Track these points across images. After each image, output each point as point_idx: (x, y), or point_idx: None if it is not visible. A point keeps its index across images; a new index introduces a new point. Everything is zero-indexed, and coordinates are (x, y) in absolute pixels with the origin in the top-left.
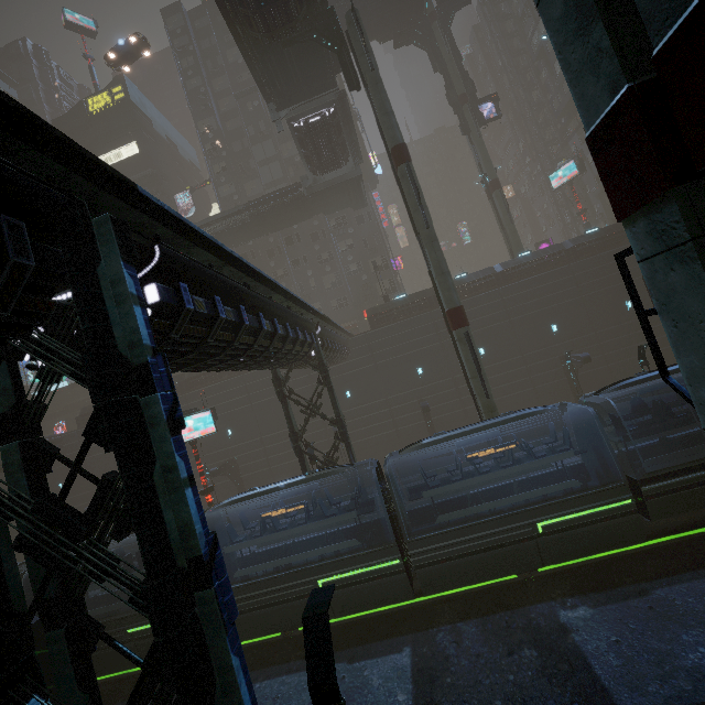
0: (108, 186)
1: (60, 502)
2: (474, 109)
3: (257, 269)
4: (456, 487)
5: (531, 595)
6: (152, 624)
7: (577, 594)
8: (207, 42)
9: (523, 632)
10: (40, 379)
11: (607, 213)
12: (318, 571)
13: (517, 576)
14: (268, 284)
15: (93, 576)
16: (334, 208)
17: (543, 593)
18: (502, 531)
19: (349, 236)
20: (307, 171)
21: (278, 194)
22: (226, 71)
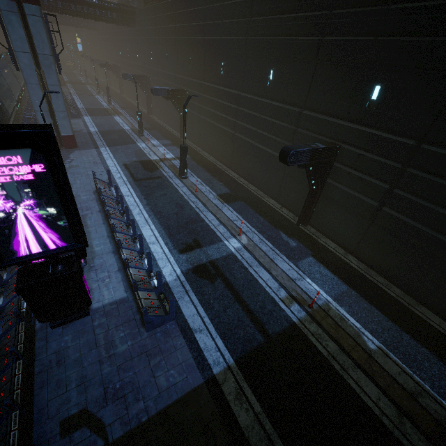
0: None
1: None
2: None
3: None
4: None
5: None
6: None
7: None
8: None
9: None
10: None
11: None
12: None
13: None
14: None
15: None
16: None
17: None
18: None
19: None
20: None
21: None
22: None
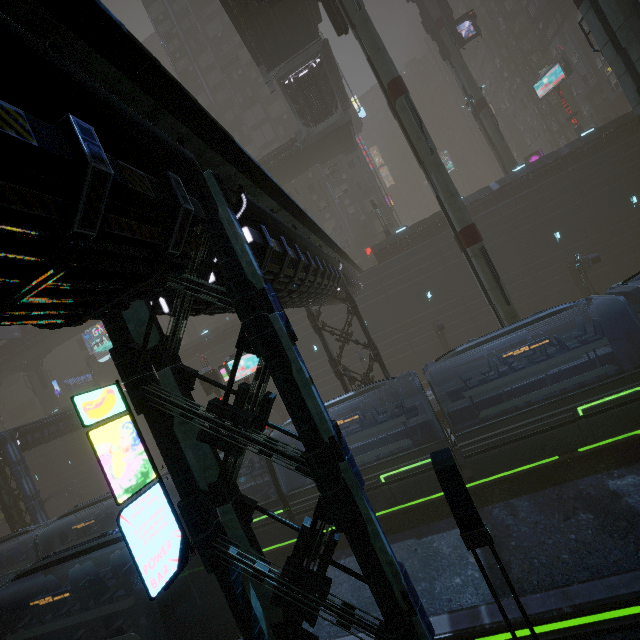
0: (214, 143)
1: (225, 402)
2: (452, 31)
3: (303, 210)
4: (495, 384)
5: (576, 471)
6: (319, 483)
7: (622, 466)
8: (187, 22)
9: (575, 501)
10: (175, 317)
11: (597, 113)
12: (379, 468)
13: (558, 458)
14: (308, 225)
15: (263, 454)
16: (327, 157)
17: (587, 468)
18: (544, 418)
19: (343, 181)
20: (301, 125)
21: (276, 153)
22: (208, 46)
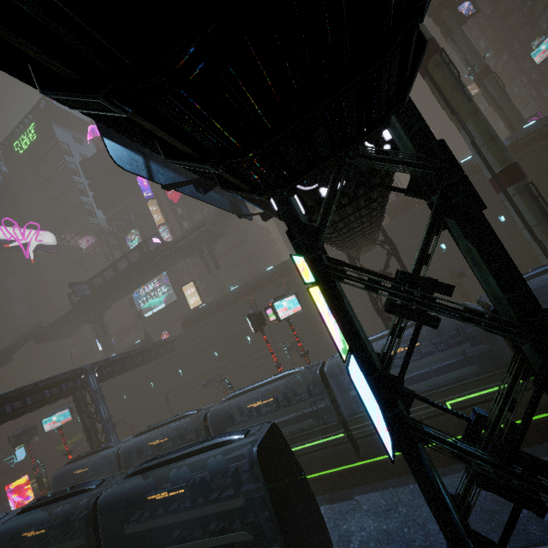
0: None
1: (418, 272)
2: (453, 12)
3: None
4: None
5: None
6: None
7: None
8: None
9: None
10: None
11: None
12: (444, 394)
13: None
14: None
15: (470, 321)
16: None
17: None
18: None
19: None
20: None
21: None
22: None
